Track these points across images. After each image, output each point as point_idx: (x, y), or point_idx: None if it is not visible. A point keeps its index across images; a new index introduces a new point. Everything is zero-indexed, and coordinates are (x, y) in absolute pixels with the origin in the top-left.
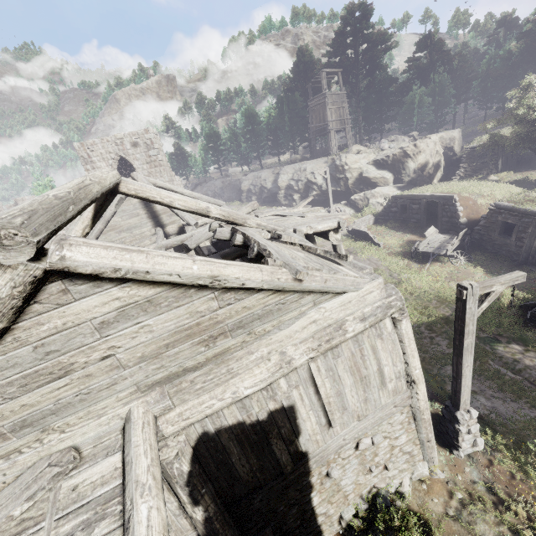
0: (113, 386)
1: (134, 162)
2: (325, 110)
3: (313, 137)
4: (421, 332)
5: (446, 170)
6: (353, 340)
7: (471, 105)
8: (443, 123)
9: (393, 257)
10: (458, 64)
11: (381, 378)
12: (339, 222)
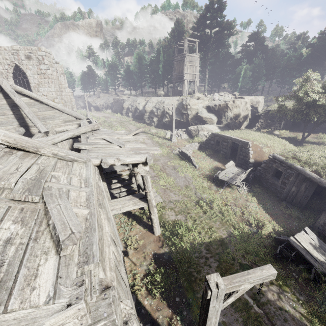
0: None
1: (27, 70)
2: (183, 65)
3: (174, 82)
4: (201, 251)
5: (251, 121)
6: None
7: (273, 82)
8: (255, 90)
9: (201, 178)
10: (271, 55)
11: None
12: (146, 158)
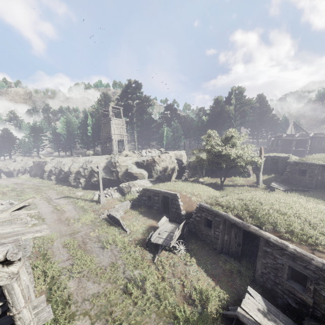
0: None
1: None
2: (110, 127)
3: (103, 142)
4: None
5: (179, 172)
6: None
7: (191, 140)
8: (178, 146)
9: (132, 246)
10: (184, 121)
11: None
12: (7, 252)
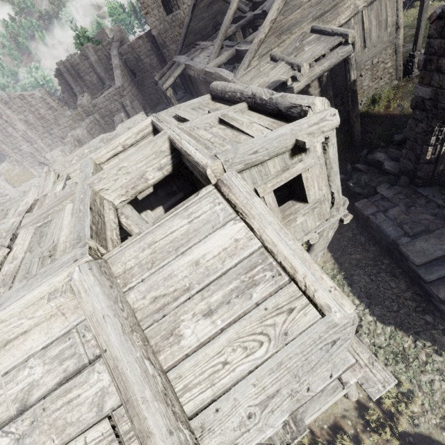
0: (308, 16)
1: None
2: None
3: None
4: None
5: None
6: (378, 1)
7: None
8: None
9: None
10: None
11: (386, 24)
12: None
